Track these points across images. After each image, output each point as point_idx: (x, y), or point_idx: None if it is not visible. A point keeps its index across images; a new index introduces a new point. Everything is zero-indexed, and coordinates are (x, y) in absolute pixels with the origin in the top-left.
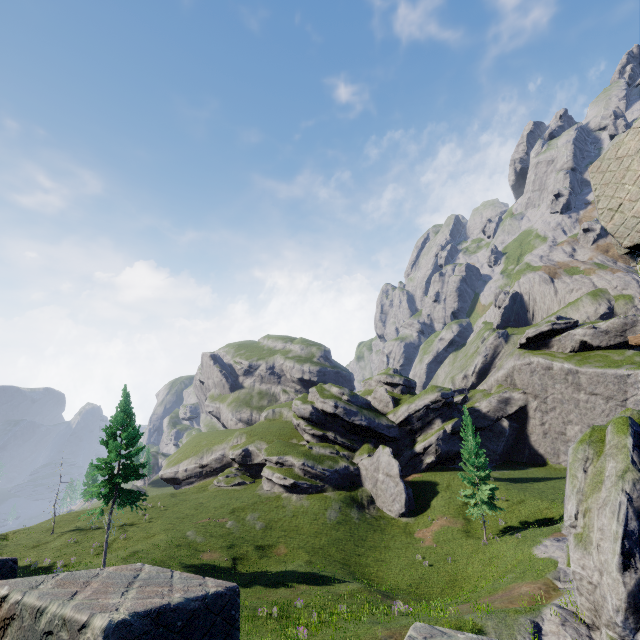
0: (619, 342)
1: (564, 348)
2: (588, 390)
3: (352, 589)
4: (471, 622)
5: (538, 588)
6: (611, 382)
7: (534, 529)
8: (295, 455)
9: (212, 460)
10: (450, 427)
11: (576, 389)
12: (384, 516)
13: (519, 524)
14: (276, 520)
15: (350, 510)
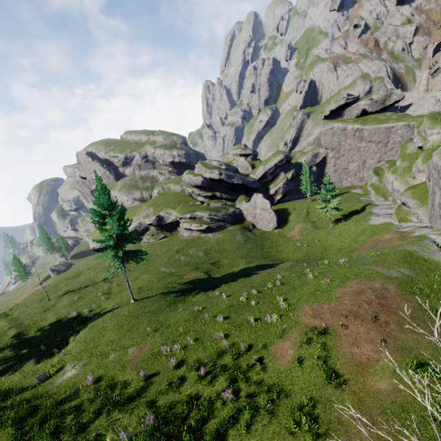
0: (381, 108)
1: (352, 115)
2: (367, 140)
3: (291, 264)
4: (406, 250)
5: (395, 234)
6: (382, 132)
7: (357, 215)
8: (201, 211)
9: (132, 228)
10: (290, 175)
11: (360, 140)
12: (264, 232)
13: (342, 216)
14: (209, 249)
15: (247, 233)
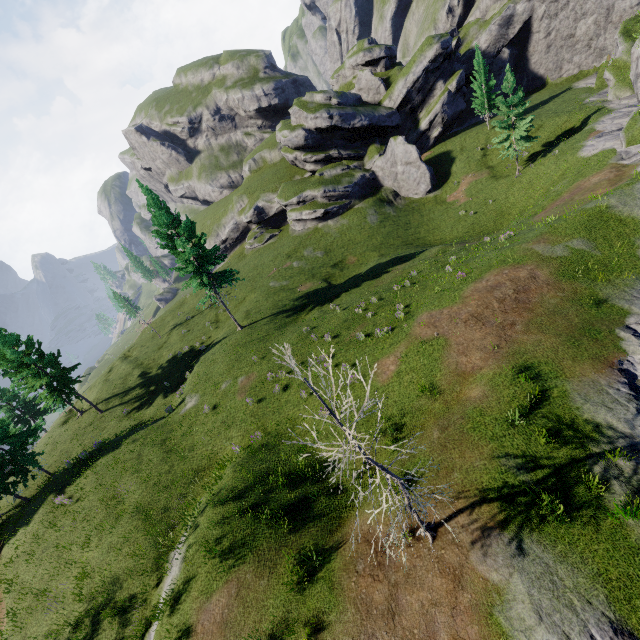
0: None
1: None
2: None
3: (437, 251)
4: (596, 207)
5: (609, 173)
6: None
7: (566, 142)
8: (312, 188)
9: (229, 233)
10: (455, 85)
11: None
12: (413, 201)
13: (542, 148)
14: (330, 245)
15: (384, 209)
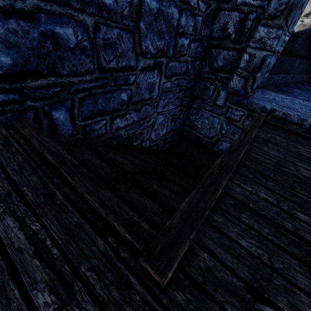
0: None
1: None
2: None
3: None
4: None
5: None
6: None
7: None
8: None
9: None
10: None
11: None
12: None
13: None
14: None
15: None
